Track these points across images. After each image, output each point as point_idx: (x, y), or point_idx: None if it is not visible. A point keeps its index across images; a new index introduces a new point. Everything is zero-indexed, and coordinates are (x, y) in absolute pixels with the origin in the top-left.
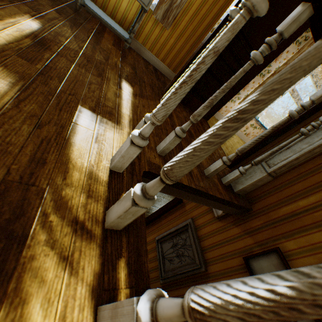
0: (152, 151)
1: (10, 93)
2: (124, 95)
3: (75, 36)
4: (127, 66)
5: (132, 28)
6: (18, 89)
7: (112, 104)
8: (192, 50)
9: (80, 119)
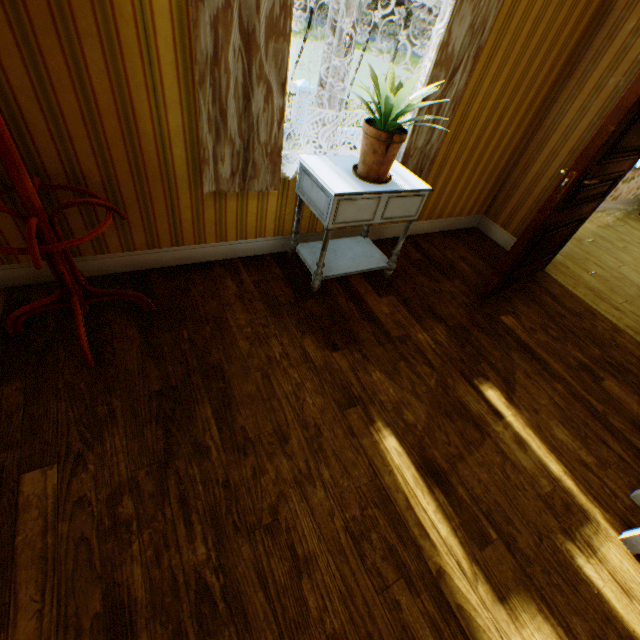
0: (637, 515)
1: (558, 631)
2: (516, 428)
3: (388, 376)
4: (431, 327)
5: (367, 227)
6: (547, 612)
7: (543, 477)
8: (465, 170)
9: (587, 575)
